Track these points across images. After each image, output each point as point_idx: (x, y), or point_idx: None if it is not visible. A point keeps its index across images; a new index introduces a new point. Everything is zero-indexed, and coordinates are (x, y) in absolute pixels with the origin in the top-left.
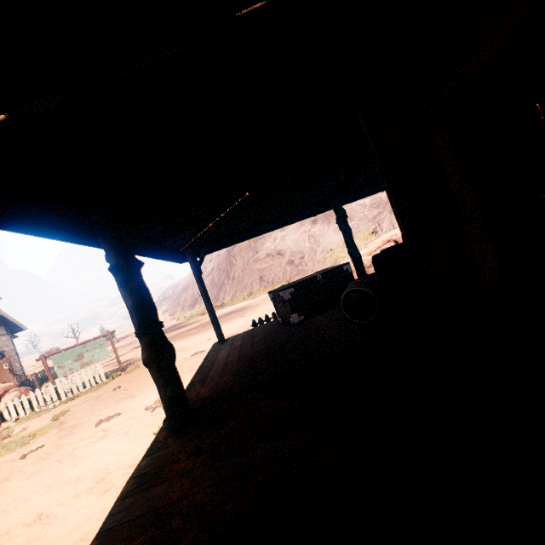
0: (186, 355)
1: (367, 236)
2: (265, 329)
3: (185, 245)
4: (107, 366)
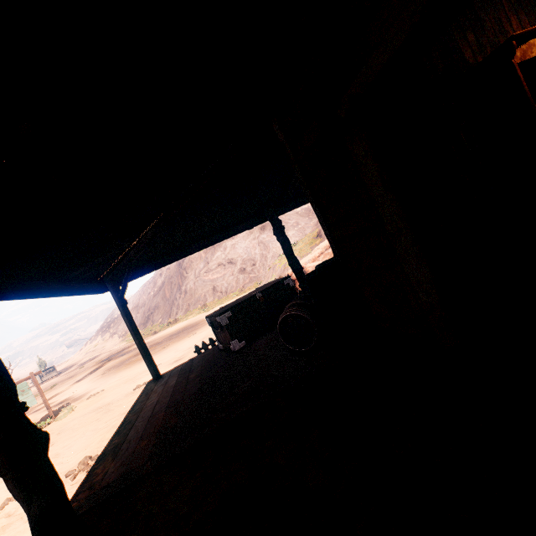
0: (127, 389)
1: (312, 240)
2: (204, 360)
3: (102, 273)
4: (38, 411)
